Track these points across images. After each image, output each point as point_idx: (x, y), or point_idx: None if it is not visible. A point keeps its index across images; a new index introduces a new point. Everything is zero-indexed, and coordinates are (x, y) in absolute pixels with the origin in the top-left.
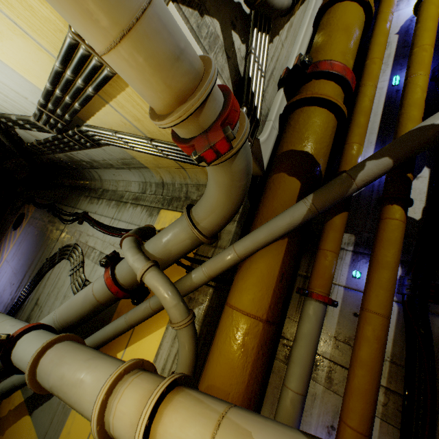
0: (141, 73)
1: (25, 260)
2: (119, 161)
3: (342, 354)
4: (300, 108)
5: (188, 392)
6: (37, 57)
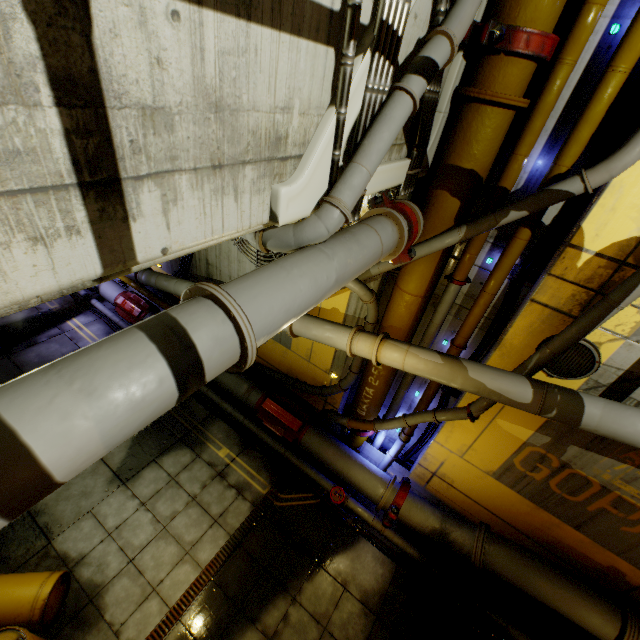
0: None
1: None
2: None
3: (467, 303)
4: (477, 104)
5: (389, 342)
6: None
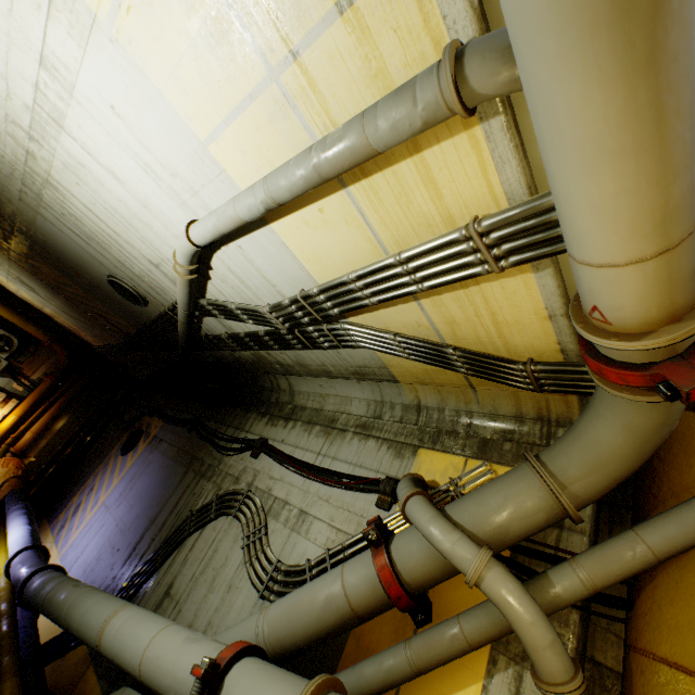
0: (652, 287)
1: (142, 509)
2: (350, 369)
3: None
4: None
5: None
6: (352, 247)
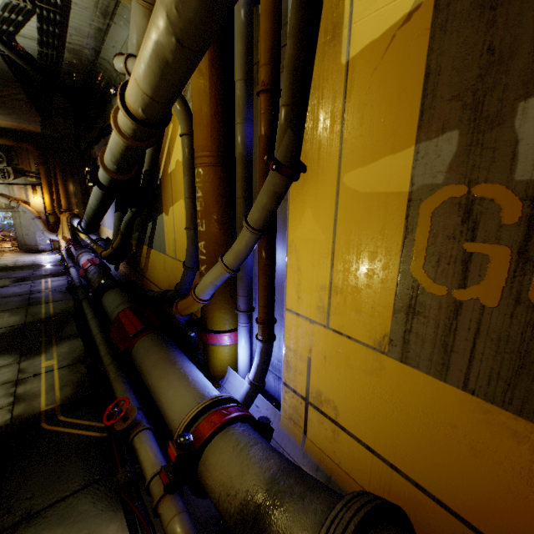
0: None
1: None
2: (98, 15)
3: None
4: None
5: None
6: None
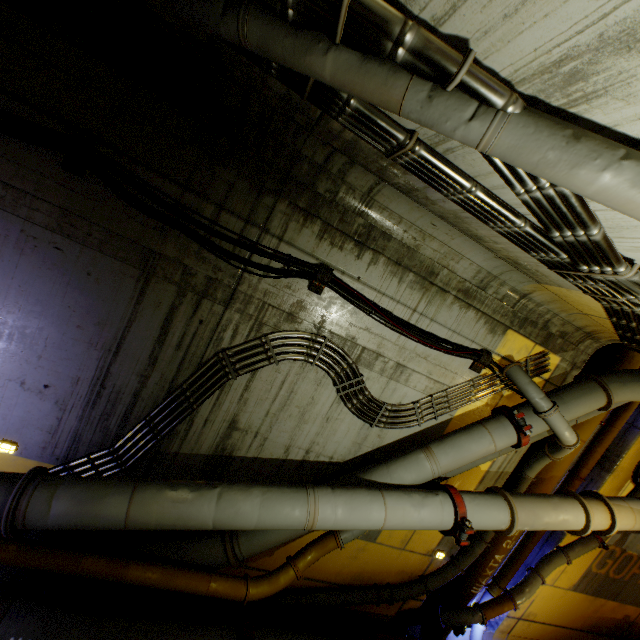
0: None
1: (51, 328)
2: (520, 261)
3: None
4: None
5: (612, 503)
6: None
